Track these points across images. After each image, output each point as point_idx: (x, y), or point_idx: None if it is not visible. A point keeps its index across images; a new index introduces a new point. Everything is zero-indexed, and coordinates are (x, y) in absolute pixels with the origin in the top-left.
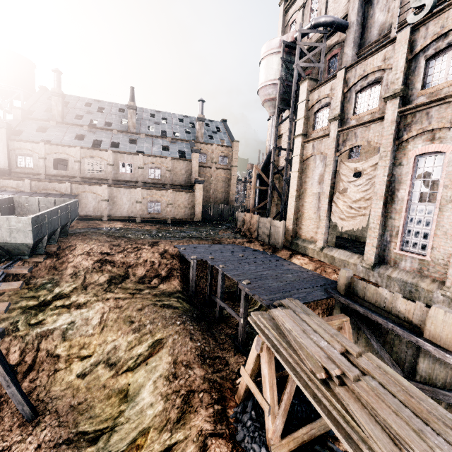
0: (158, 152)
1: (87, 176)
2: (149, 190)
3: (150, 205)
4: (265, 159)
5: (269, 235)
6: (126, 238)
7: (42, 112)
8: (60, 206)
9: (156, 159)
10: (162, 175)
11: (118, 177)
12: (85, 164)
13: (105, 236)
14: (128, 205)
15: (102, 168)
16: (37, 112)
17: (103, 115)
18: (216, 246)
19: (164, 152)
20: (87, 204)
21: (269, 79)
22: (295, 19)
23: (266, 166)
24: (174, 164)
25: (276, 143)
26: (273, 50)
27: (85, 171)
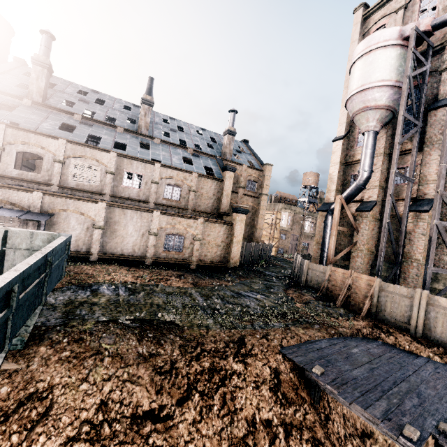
0: (180, 165)
1: (71, 186)
2: (170, 216)
3: (167, 240)
4: (351, 189)
5: (423, 321)
6: (174, 333)
7: (12, 86)
8: (21, 270)
9: (177, 173)
10: (182, 196)
11: (119, 192)
12: (69, 167)
13: (133, 339)
14: (135, 237)
15: (97, 176)
16: (4, 84)
17: (103, 108)
18: (351, 349)
19: (188, 165)
20: (66, 231)
21: (379, 79)
22: (383, 24)
23: (351, 198)
24: (200, 182)
25: (372, 168)
26: (389, 41)
27: (69, 178)
